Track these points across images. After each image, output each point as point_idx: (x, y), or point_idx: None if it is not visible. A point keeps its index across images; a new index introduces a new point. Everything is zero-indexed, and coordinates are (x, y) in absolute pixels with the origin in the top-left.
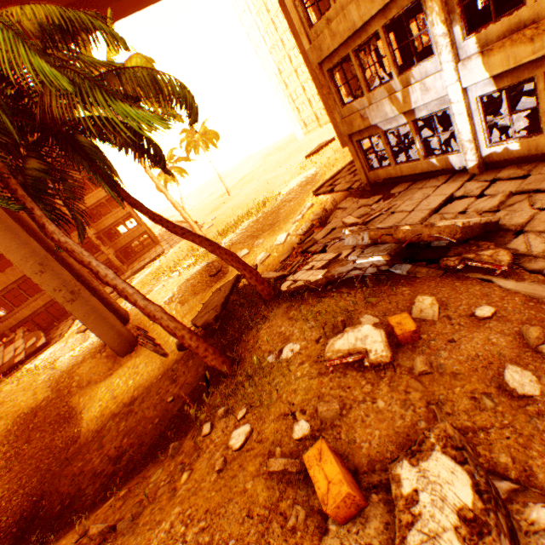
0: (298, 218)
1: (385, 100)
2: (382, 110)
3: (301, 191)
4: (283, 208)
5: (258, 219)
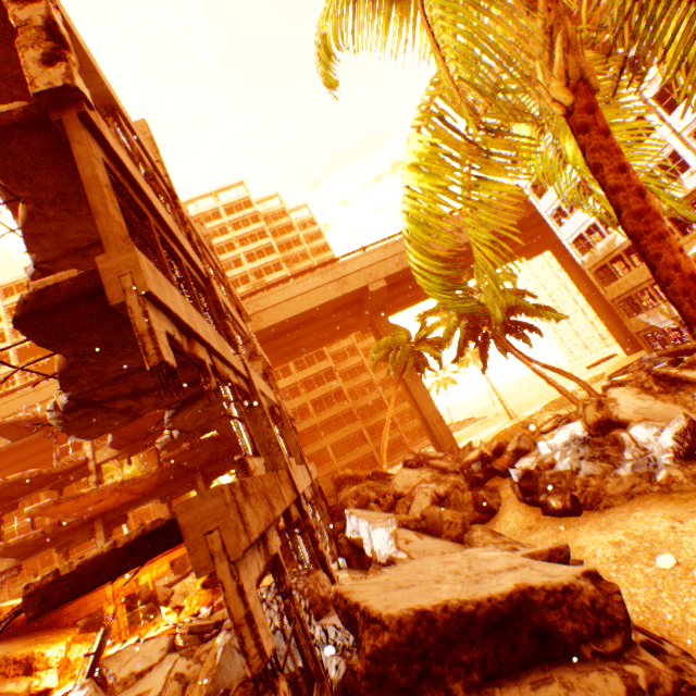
0: (597, 391)
1: (657, 313)
2: (656, 318)
3: (590, 384)
4: (576, 394)
5: (553, 400)
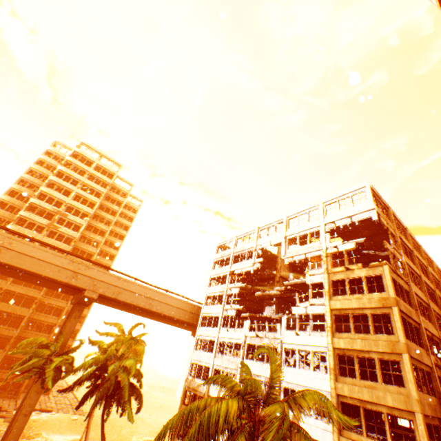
0: None
1: None
2: None
3: None
4: None
5: None
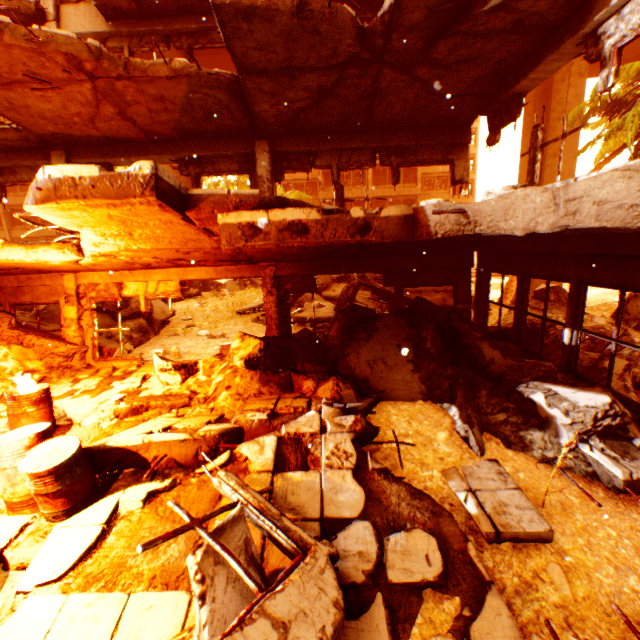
0: None
1: None
2: None
3: None
4: None
5: None
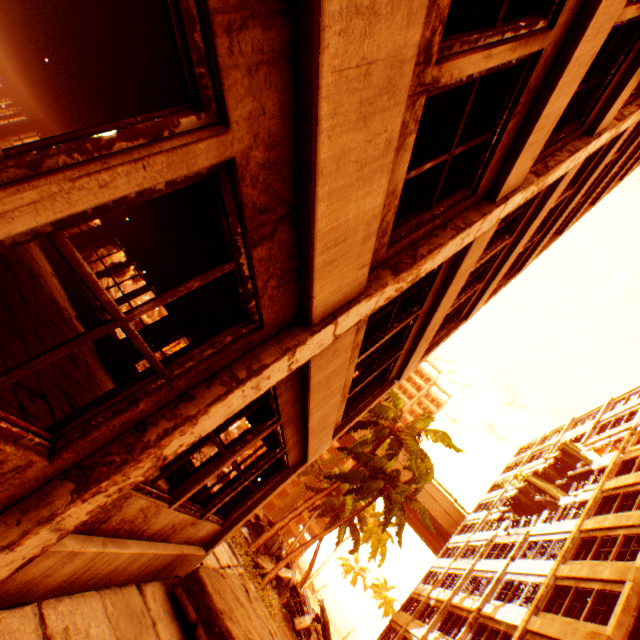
0: None
1: None
2: None
3: None
4: None
5: None
